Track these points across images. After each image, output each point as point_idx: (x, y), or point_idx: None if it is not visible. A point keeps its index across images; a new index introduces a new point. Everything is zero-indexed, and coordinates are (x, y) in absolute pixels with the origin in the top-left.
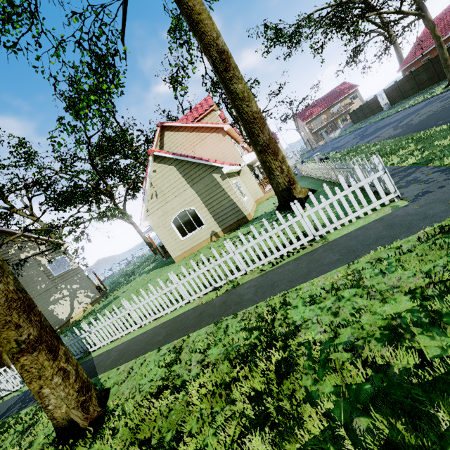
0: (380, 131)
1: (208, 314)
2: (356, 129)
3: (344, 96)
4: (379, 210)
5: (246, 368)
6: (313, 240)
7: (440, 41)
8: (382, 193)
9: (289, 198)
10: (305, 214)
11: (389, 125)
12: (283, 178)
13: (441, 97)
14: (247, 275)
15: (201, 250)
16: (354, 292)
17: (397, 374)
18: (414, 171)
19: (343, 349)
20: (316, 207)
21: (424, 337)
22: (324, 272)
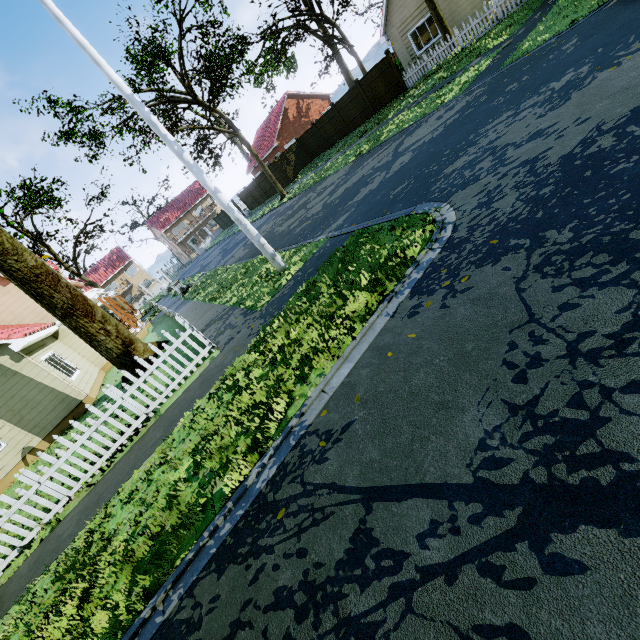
0: (236, 248)
1: (9, 595)
2: (224, 239)
3: (204, 197)
4: (202, 365)
5: (50, 626)
6: (147, 418)
7: (260, 160)
8: (198, 348)
9: (131, 363)
10: (126, 395)
11: (243, 241)
12: (114, 342)
13: (275, 213)
14: (72, 502)
15: (7, 491)
16: (162, 470)
17: (167, 531)
18: (232, 314)
19: (139, 535)
20: (136, 384)
21: (188, 488)
22: (147, 458)
